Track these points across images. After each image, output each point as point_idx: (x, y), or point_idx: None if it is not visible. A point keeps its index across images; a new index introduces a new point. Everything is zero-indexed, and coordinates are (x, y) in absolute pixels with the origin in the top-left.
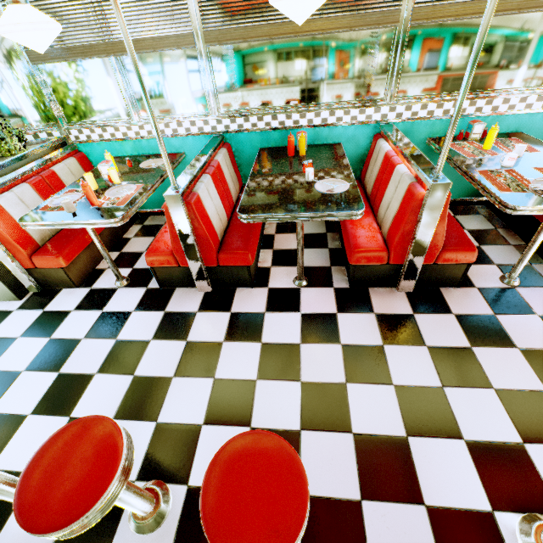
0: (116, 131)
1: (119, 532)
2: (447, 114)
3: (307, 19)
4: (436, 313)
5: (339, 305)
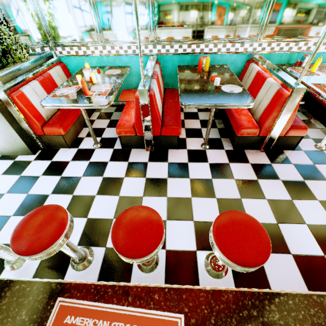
0: (87, 50)
1: (133, 272)
2: (290, 50)
3: None
4: (283, 163)
5: (229, 158)
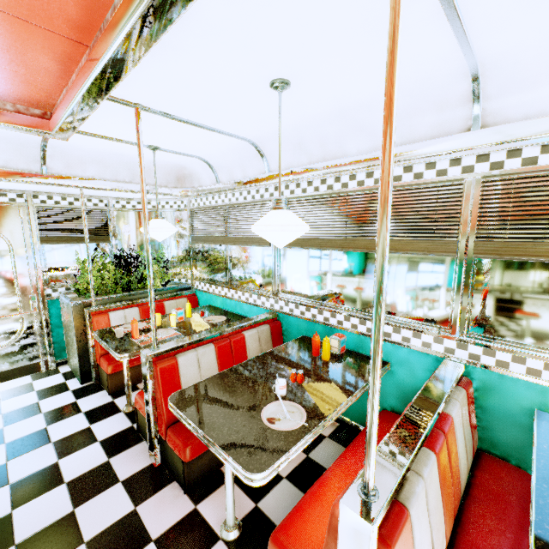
0: (216, 289)
1: None
2: None
3: (353, 239)
4: None
5: None
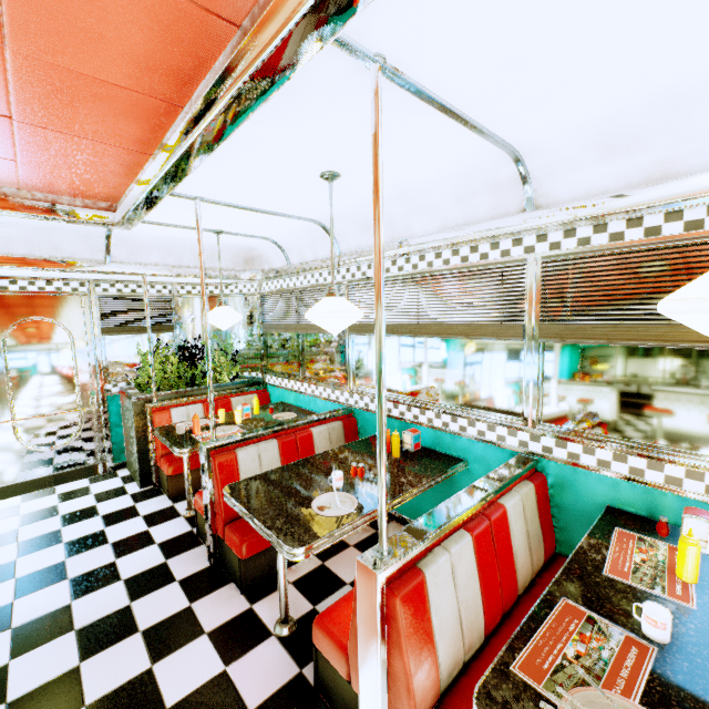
0: (289, 383)
1: None
2: (639, 477)
3: (425, 324)
4: None
5: (270, 702)
